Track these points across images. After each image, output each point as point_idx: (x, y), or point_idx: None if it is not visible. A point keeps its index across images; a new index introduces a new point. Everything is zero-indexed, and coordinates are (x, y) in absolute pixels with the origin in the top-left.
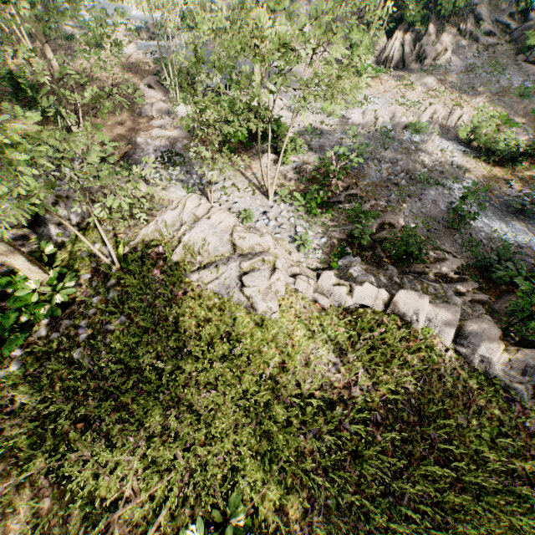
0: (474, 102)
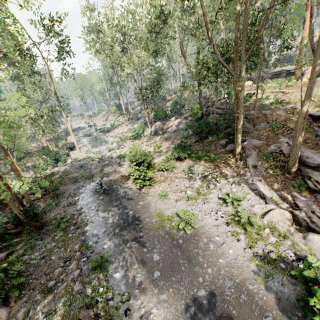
0: (165, 144)
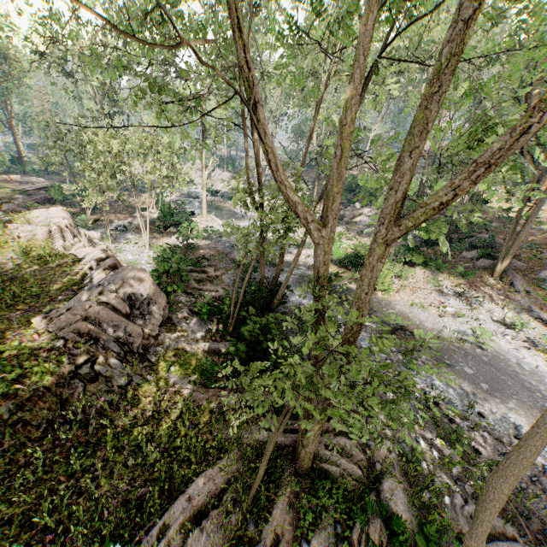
0: (362, 239)
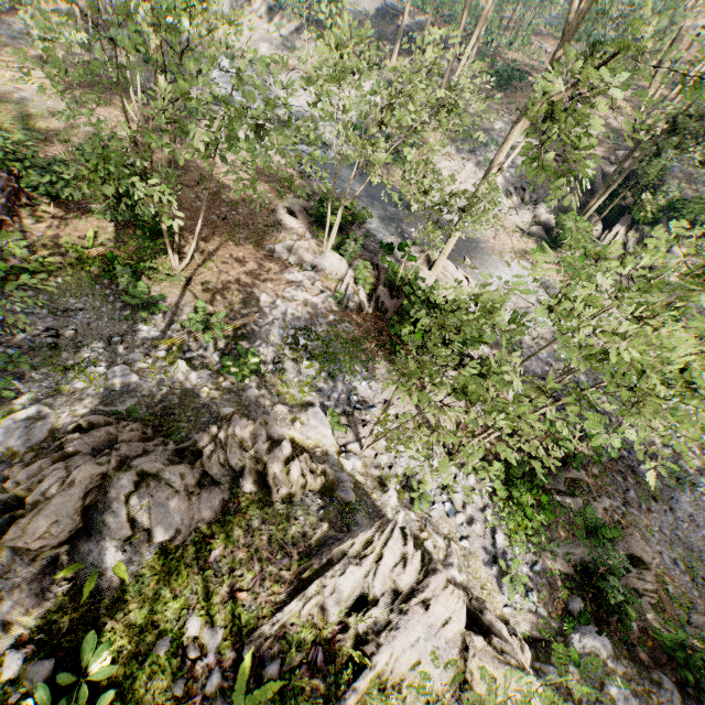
0: None
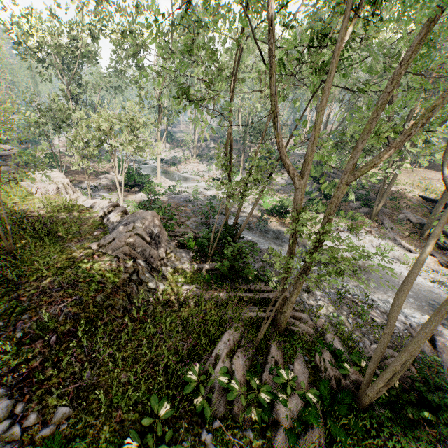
0: (280, 195)
